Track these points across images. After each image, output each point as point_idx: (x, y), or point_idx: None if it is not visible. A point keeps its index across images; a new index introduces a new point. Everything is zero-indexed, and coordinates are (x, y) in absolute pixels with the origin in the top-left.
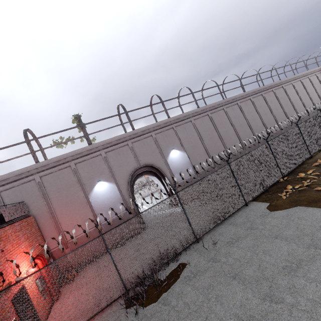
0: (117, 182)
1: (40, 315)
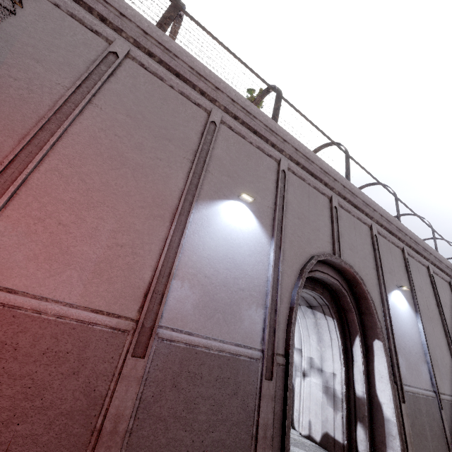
0: (279, 245)
1: None
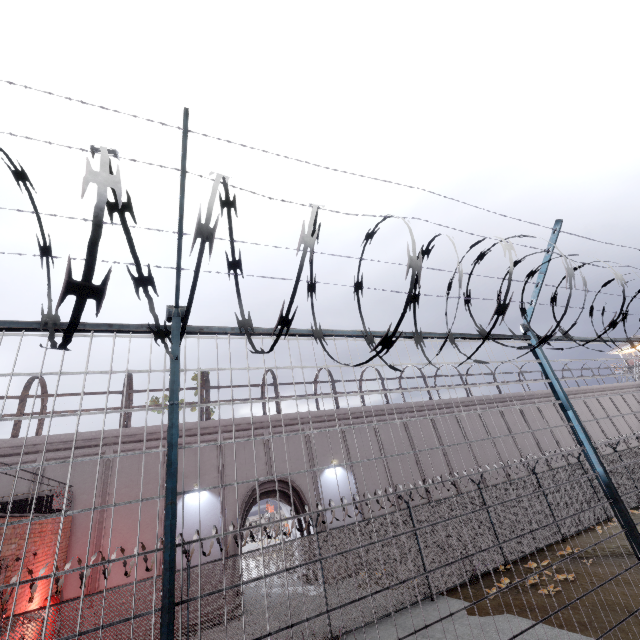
0: (225, 497)
1: None
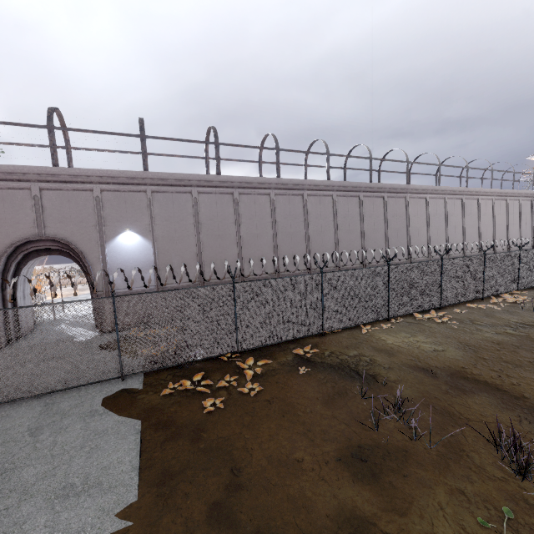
0: None
1: None
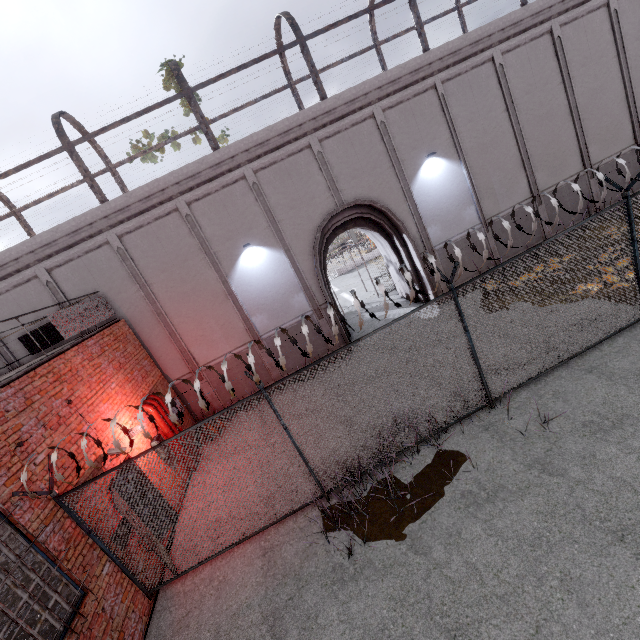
0: (289, 248)
1: (170, 499)
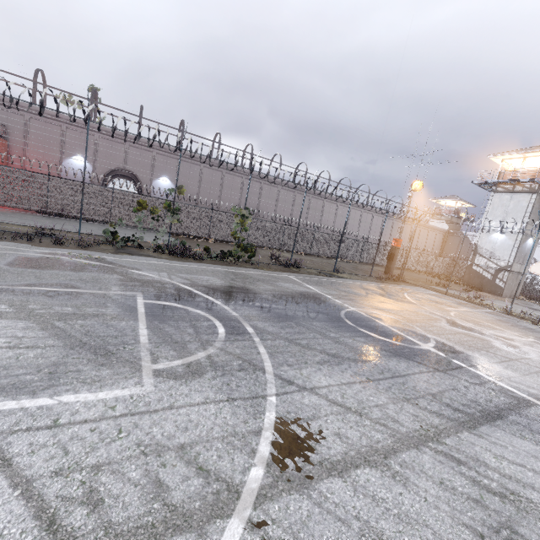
0: (95, 167)
1: None
